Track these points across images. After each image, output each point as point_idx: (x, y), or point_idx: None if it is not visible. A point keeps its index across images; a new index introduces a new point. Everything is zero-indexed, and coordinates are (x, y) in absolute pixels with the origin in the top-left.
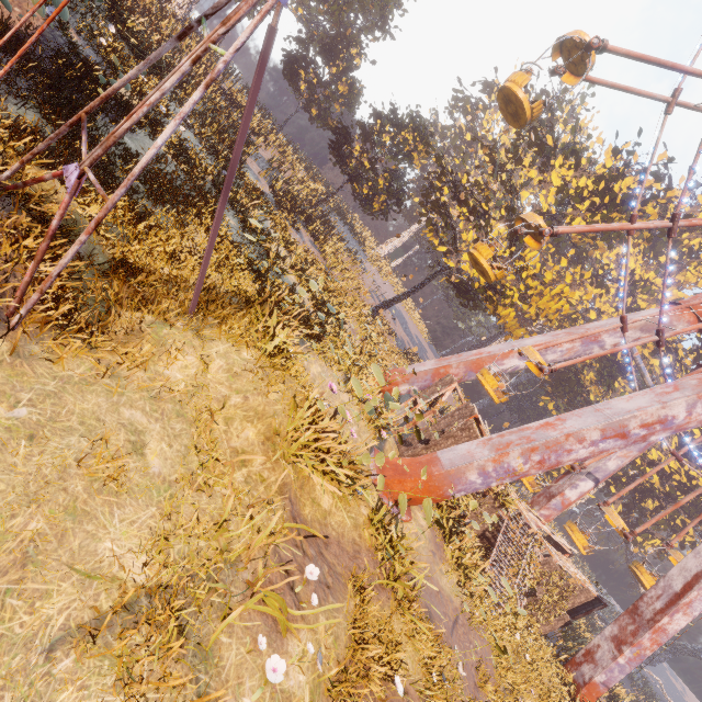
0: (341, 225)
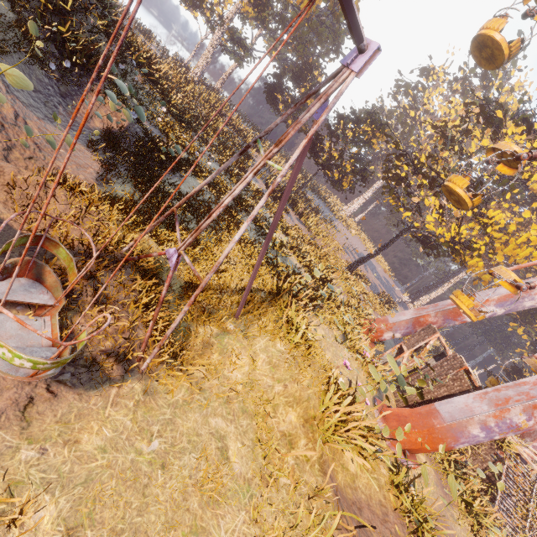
0: (315, 198)
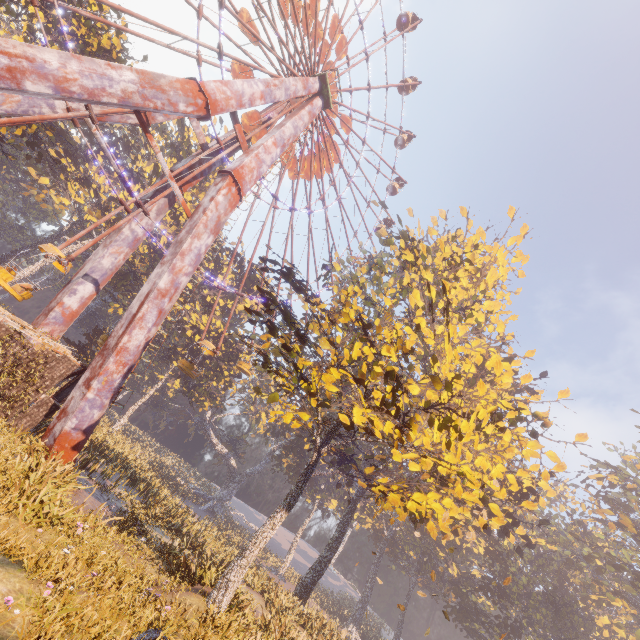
0: None
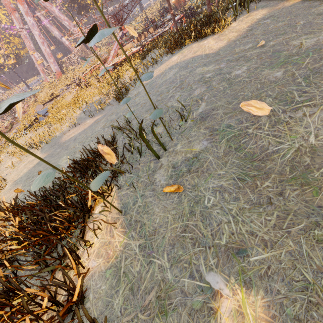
0: None
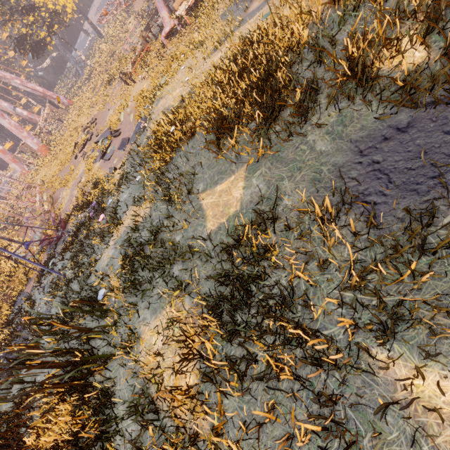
0: None
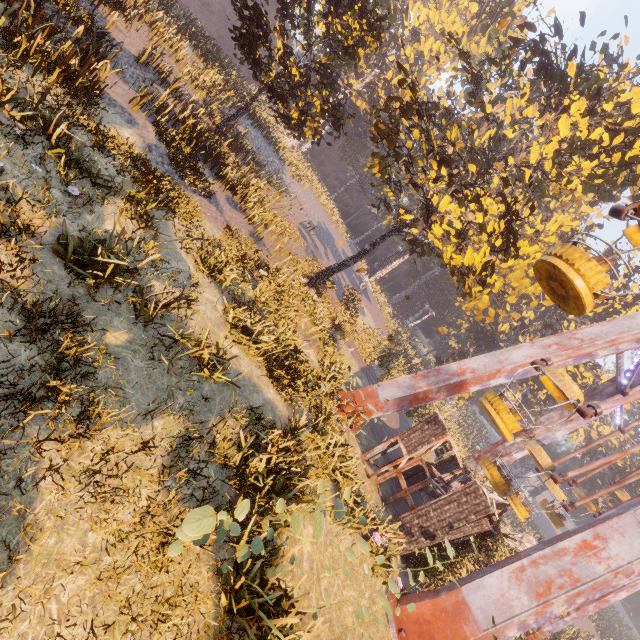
0: (250, 127)
